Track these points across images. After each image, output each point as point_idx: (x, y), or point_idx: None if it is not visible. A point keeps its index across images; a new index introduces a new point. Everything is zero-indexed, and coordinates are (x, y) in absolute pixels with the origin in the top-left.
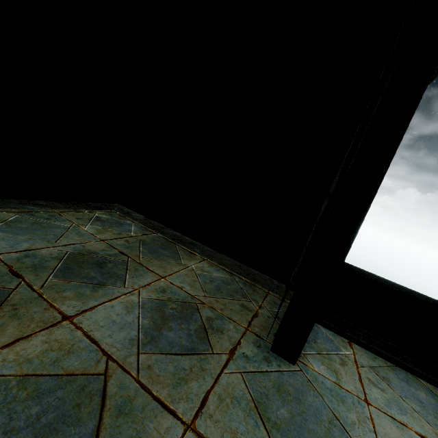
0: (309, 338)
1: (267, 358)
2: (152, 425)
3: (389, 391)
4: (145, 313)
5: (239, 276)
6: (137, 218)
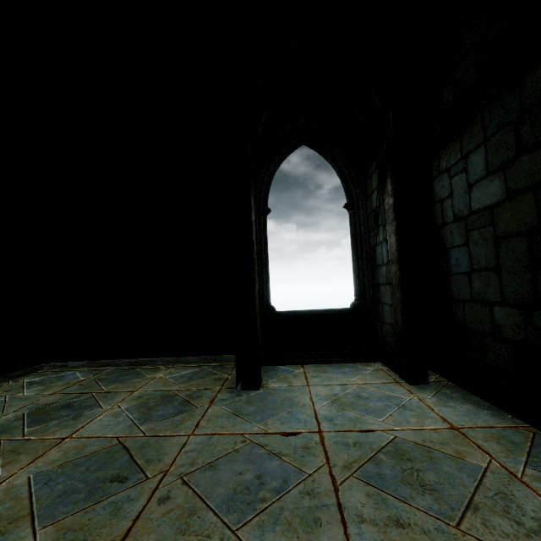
0: (271, 374)
1: (239, 394)
2: (166, 443)
3: (325, 376)
4: (132, 412)
5: (207, 365)
6: (78, 365)
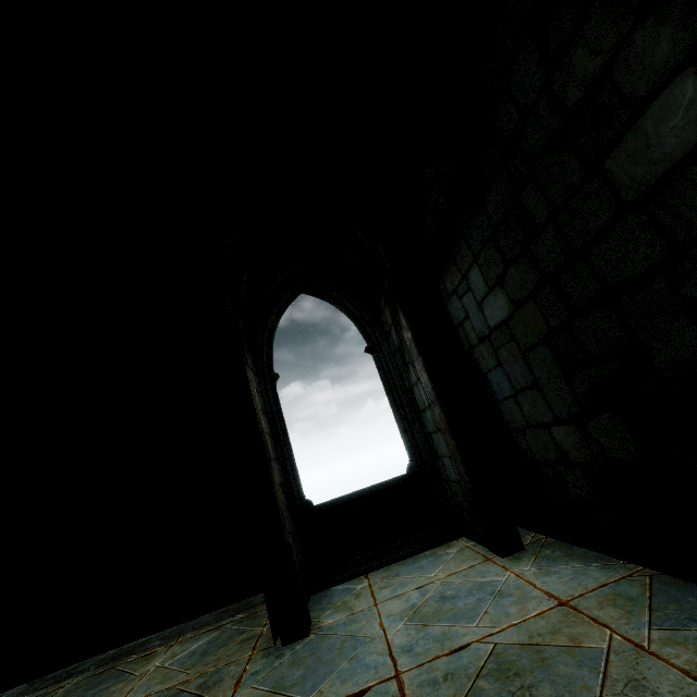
0: (324, 605)
1: (280, 655)
2: None
3: (397, 581)
4: None
5: (231, 621)
6: (13, 696)
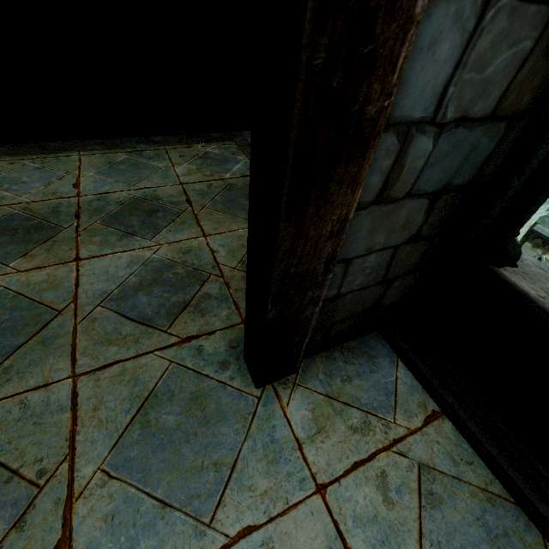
0: (342, 371)
1: (226, 364)
2: (52, 361)
3: (406, 513)
4: (142, 272)
5: None
6: None
